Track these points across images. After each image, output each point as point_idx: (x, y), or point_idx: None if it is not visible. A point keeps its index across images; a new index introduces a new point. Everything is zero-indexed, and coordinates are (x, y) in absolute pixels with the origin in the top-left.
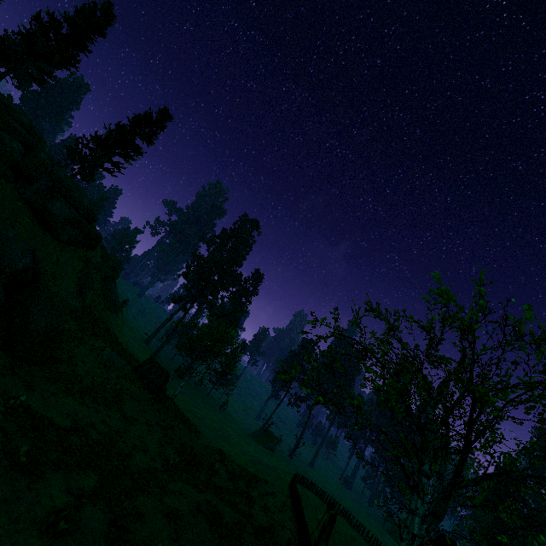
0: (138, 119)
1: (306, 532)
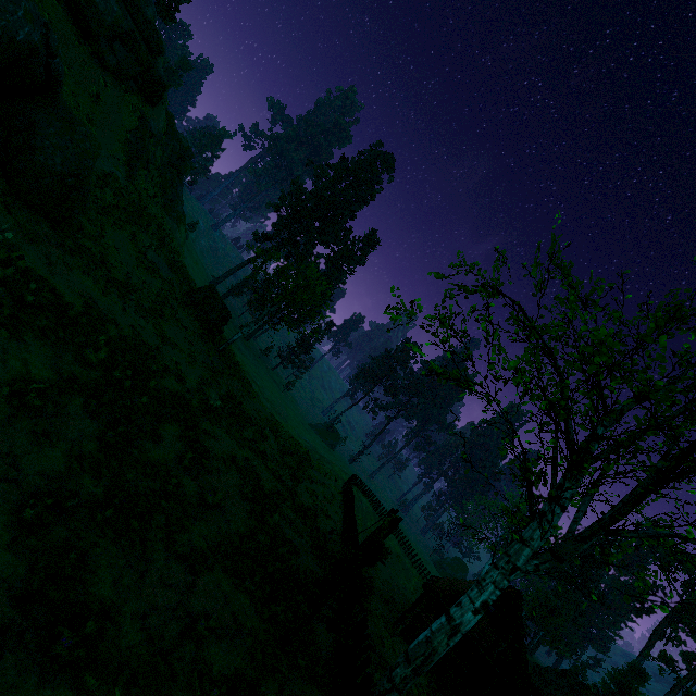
0: None
1: (353, 530)
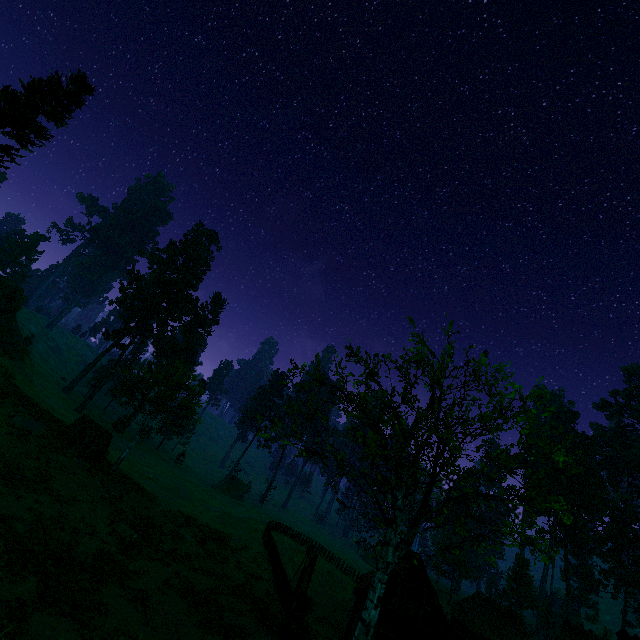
0: (39, 86)
1: (285, 579)
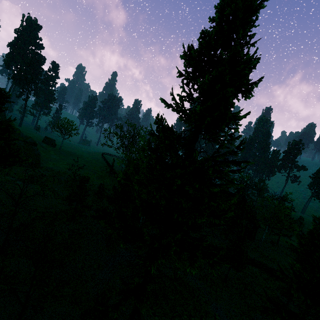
0: None
1: (109, 164)
